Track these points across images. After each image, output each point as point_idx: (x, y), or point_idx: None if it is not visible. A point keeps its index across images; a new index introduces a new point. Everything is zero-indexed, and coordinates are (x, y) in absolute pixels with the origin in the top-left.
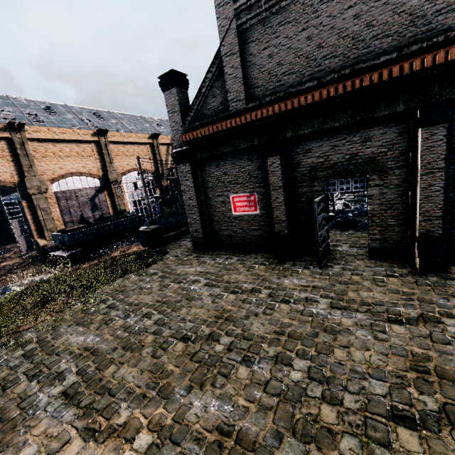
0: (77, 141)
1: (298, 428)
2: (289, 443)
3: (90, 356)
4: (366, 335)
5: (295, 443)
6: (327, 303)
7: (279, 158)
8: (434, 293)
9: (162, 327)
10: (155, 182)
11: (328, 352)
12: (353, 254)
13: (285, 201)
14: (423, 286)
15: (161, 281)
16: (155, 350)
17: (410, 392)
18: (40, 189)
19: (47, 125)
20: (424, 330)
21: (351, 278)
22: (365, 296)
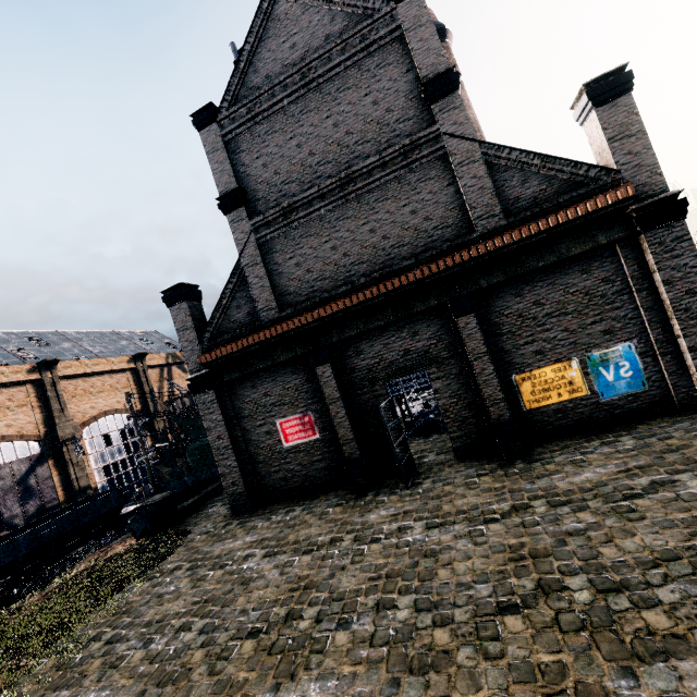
0: None
1: (414, 664)
2: (408, 682)
3: None
4: (466, 545)
5: (414, 679)
6: (422, 526)
7: (330, 365)
8: (522, 480)
9: (213, 633)
10: (143, 427)
11: (432, 577)
12: (442, 461)
13: (348, 414)
14: (512, 476)
15: (193, 575)
16: (212, 666)
17: (511, 582)
18: None
19: None
20: (517, 519)
21: (443, 489)
22: (460, 505)
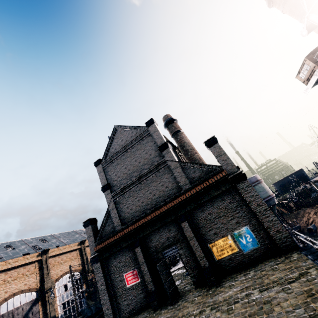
0: (25, 264)
1: None
2: None
3: None
4: None
5: None
6: None
7: (140, 247)
8: (210, 297)
9: None
10: (82, 278)
11: None
12: (190, 289)
13: (148, 269)
14: (208, 295)
15: None
16: None
17: None
18: None
19: (5, 259)
20: (198, 317)
21: (183, 304)
22: (184, 312)
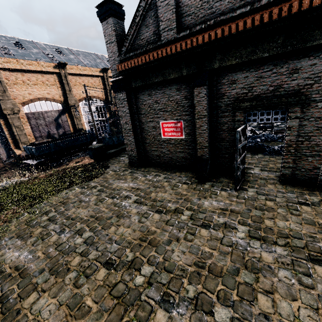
0: (41, 71)
1: None
2: None
3: (17, 278)
4: (290, 278)
5: None
6: (245, 232)
7: (206, 88)
8: None
9: (90, 247)
10: (105, 107)
11: (251, 299)
12: (265, 177)
13: (208, 129)
14: None
15: (98, 195)
16: (78, 277)
17: None
18: (13, 110)
19: (16, 57)
20: None
21: (266, 203)
22: (281, 226)
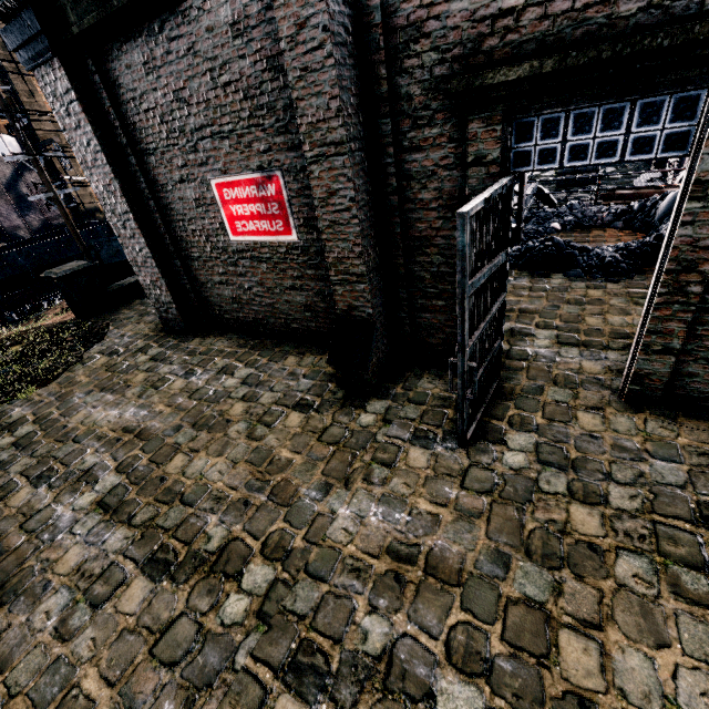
0: None
1: None
2: None
3: None
4: None
5: None
6: None
7: None
8: None
9: None
10: None
11: None
12: (570, 376)
13: (362, 205)
14: None
15: (1, 468)
16: None
17: None
18: None
19: None
20: None
21: (569, 521)
22: (637, 690)
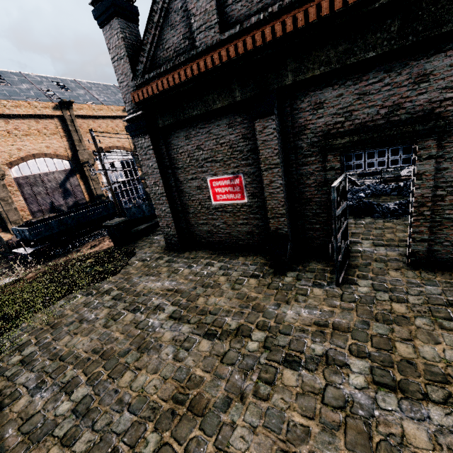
0: (35, 116)
1: None
2: None
3: None
4: None
5: None
6: (365, 373)
7: (274, 119)
8: None
9: (81, 422)
10: (135, 161)
11: None
12: (382, 258)
13: (284, 186)
14: None
15: (112, 307)
16: None
17: None
18: None
19: None
20: None
21: (392, 308)
22: (429, 356)
